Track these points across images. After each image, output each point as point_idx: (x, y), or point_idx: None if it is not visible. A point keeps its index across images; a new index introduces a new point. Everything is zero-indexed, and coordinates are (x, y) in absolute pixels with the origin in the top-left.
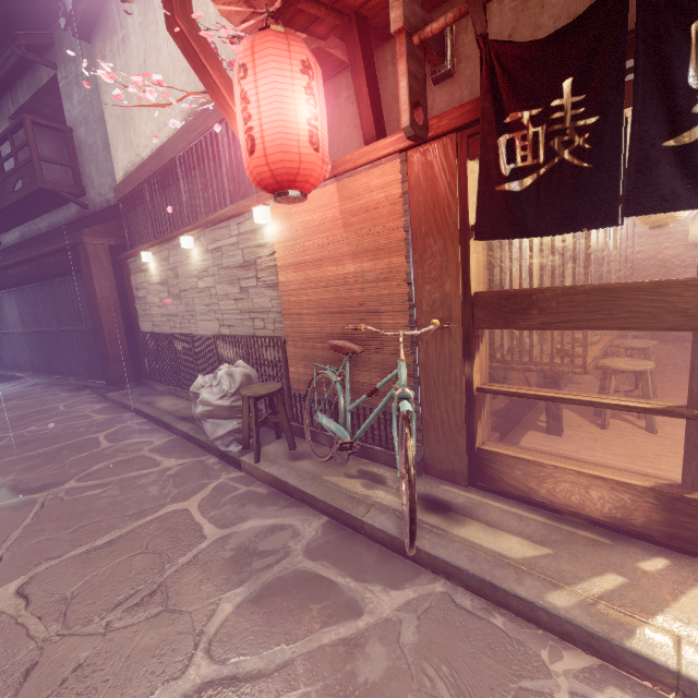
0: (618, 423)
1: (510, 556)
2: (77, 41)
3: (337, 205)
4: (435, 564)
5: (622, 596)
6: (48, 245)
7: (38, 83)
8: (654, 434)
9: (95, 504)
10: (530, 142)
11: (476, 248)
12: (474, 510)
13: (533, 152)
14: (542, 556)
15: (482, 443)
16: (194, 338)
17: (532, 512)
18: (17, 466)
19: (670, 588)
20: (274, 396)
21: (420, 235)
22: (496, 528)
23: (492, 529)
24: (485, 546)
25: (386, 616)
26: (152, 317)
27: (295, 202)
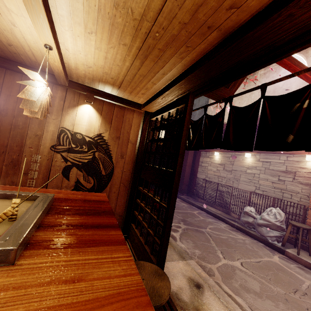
0: None
1: None
2: None
3: None
4: None
5: None
6: None
7: None
8: None
9: (230, 242)
10: None
11: None
12: None
13: None
14: None
15: None
16: (233, 188)
17: None
18: (178, 214)
19: None
20: (307, 230)
21: None
22: None
23: None
24: None
25: None
26: (207, 174)
27: None
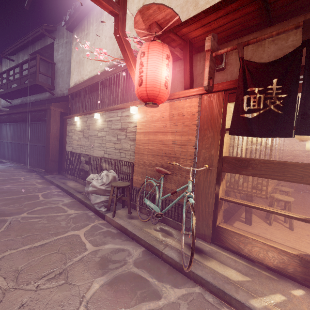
0: (276, 224)
1: (232, 279)
2: (66, 31)
3: (168, 111)
4: (196, 278)
5: (285, 305)
6: (34, 107)
7: (45, 43)
8: (292, 231)
9: (35, 226)
10: (257, 100)
11: (226, 137)
12: (214, 254)
13: (258, 103)
14: (246, 281)
15: (219, 223)
16: (91, 157)
17: (240, 259)
18: None
19: (306, 305)
20: (126, 188)
21: (203, 128)
22: (224, 264)
23: (222, 264)
24: (220, 272)
25: (172, 301)
26: (72, 145)
27: (152, 107)
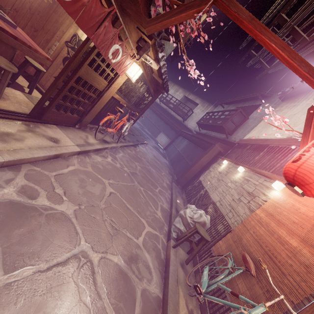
0: None
1: None
2: (279, 99)
3: None
4: None
5: None
6: (207, 139)
7: (254, 103)
8: None
9: (138, 198)
10: None
11: None
12: None
13: None
14: None
15: None
16: (207, 195)
17: None
18: (142, 173)
19: None
20: (203, 239)
21: None
22: None
23: None
24: None
25: None
26: (206, 177)
27: (295, 192)
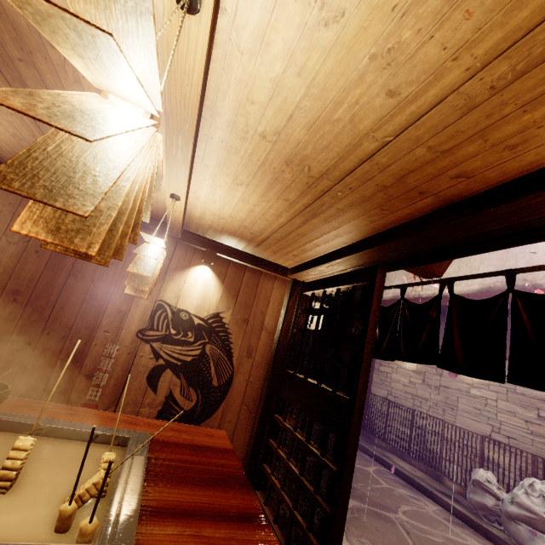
0: None
1: None
2: None
3: None
4: None
5: None
6: None
7: None
8: None
9: None
10: None
11: None
12: None
13: None
14: None
15: None
16: (446, 425)
17: None
18: None
19: None
20: None
21: None
22: None
23: None
24: None
25: None
26: (390, 388)
27: None
